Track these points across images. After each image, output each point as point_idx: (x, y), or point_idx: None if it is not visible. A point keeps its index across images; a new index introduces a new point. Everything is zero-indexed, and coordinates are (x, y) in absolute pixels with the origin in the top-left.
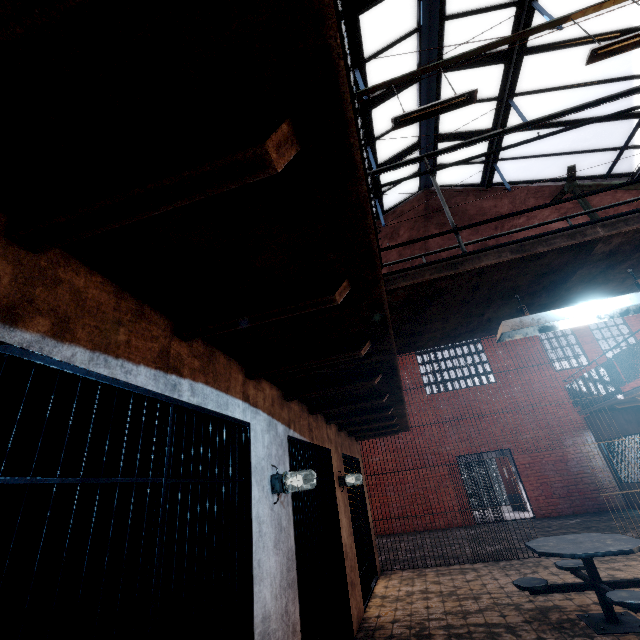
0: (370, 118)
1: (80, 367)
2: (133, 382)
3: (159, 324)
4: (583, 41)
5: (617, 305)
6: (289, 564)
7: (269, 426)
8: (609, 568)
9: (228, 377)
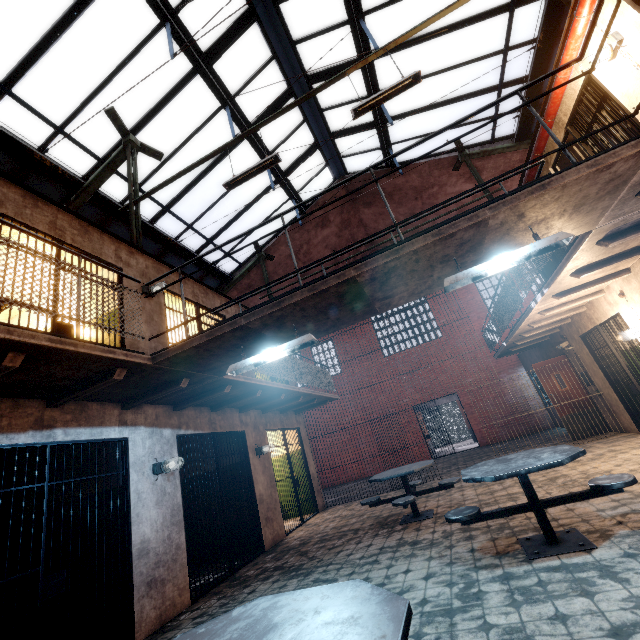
0: (258, 138)
1: None
2: (16, 442)
3: (33, 406)
4: (419, 40)
5: (277, 352)
6: (174, 513)
7: (152, 434)
8: None
9: (102, 415)
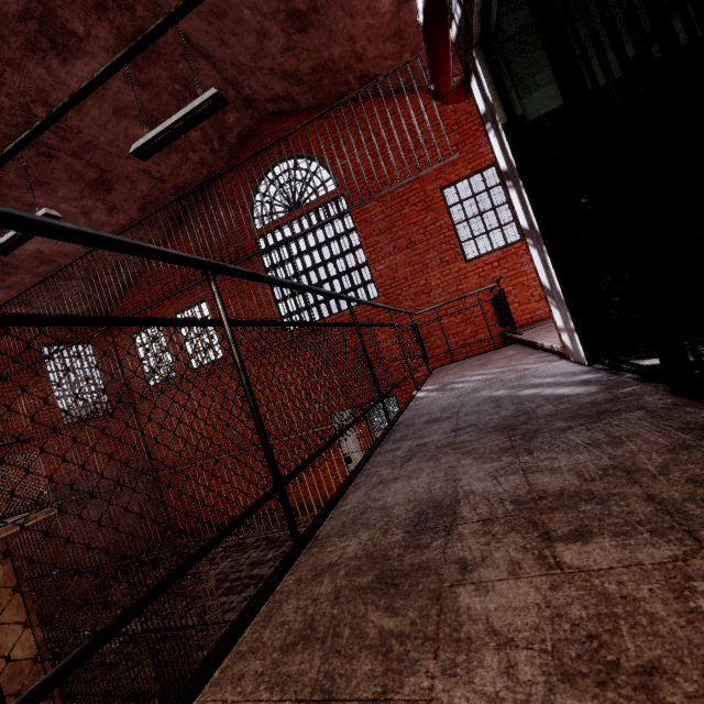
0: None
1: None
2: None
3: None
4: None
5: None
6: None
7: None
8: None
9: None
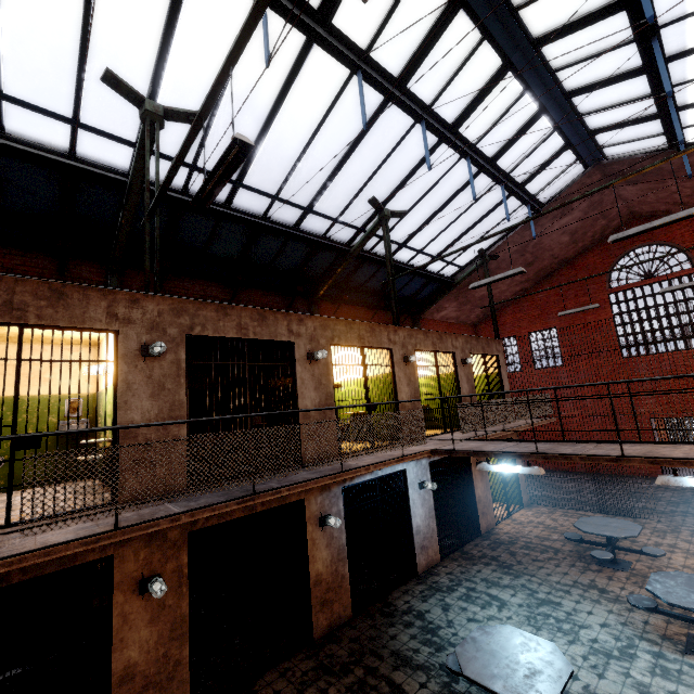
0: (496, 166)
1: (356, 483)
2: (366, 479)
3: None
4: None
5: (513, 471)
6: (430, 511)
7: (416, 464)
8: (685, 540)
9: None
